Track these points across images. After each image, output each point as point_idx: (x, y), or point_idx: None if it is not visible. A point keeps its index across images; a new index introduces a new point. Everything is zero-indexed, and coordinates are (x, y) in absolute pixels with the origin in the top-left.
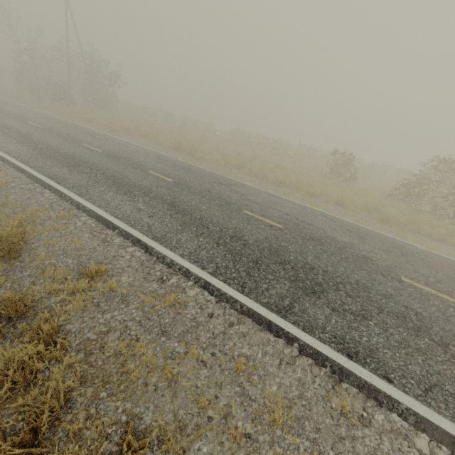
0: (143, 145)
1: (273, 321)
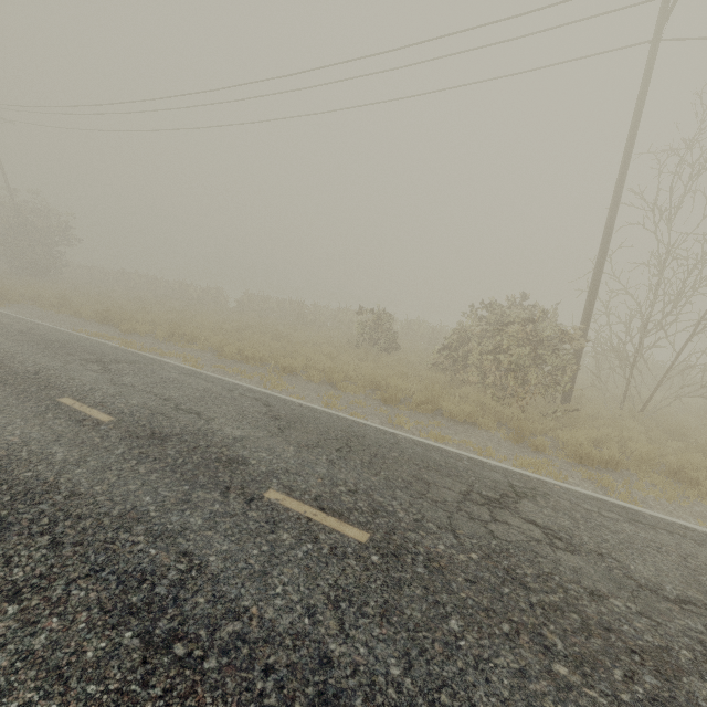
0: (38, 317)
1: None
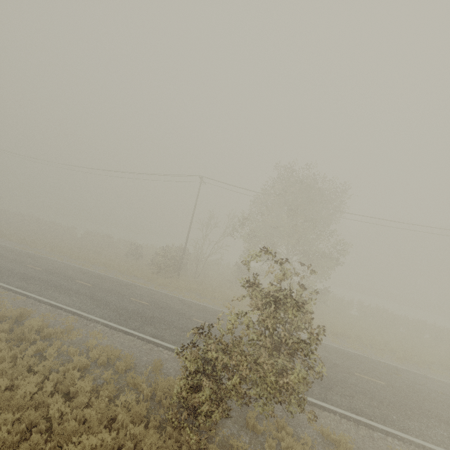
0: None
1: None
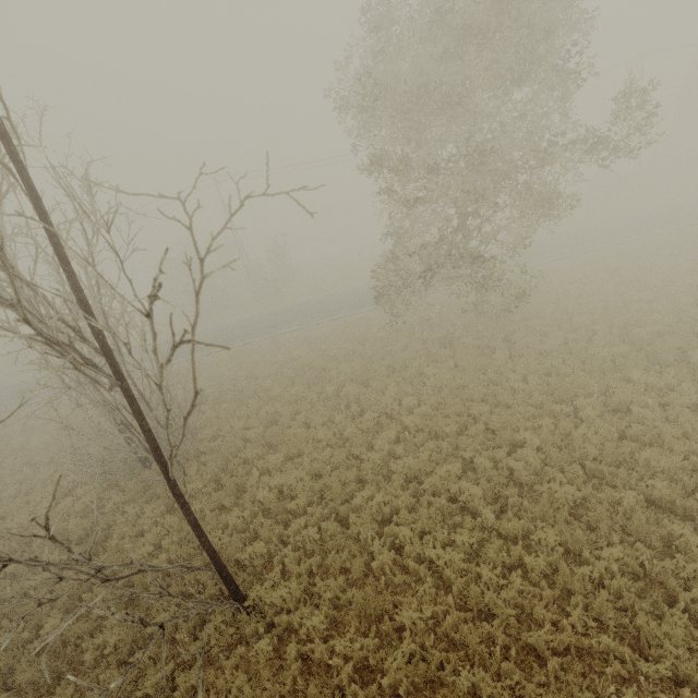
0: None
1: None
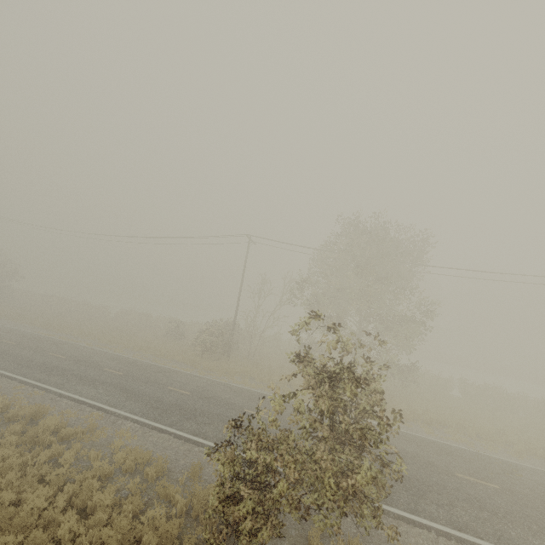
0: (15, 326)
1: (15, 377)
